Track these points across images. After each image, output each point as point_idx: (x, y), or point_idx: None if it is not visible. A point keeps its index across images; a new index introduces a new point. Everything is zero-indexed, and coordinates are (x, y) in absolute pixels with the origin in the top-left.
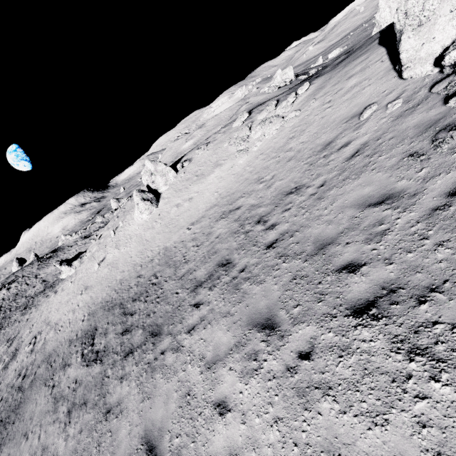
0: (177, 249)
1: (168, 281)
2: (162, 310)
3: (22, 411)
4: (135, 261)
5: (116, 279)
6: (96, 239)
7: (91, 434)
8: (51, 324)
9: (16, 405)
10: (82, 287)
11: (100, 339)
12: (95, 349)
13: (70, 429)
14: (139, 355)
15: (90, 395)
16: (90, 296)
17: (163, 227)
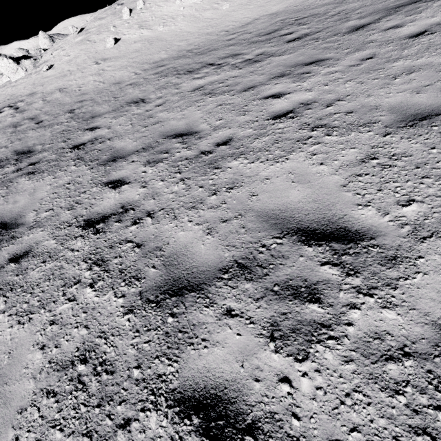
0: (308, 3)
1: (340, 7)
2: (381, 4)
3: (99, 125)
4: (205, 31)
5: (177, 45)
6: (62, 41)
7: (413, 46)
8: (44, 91)
9: (64, 130)
10: (91, 59)
11: (233, 58)
12: (236, 62)
13: (325, 70)
14: (403, 14)
15: (319, 57)
16: (125, 61)
17: (240, 6)
